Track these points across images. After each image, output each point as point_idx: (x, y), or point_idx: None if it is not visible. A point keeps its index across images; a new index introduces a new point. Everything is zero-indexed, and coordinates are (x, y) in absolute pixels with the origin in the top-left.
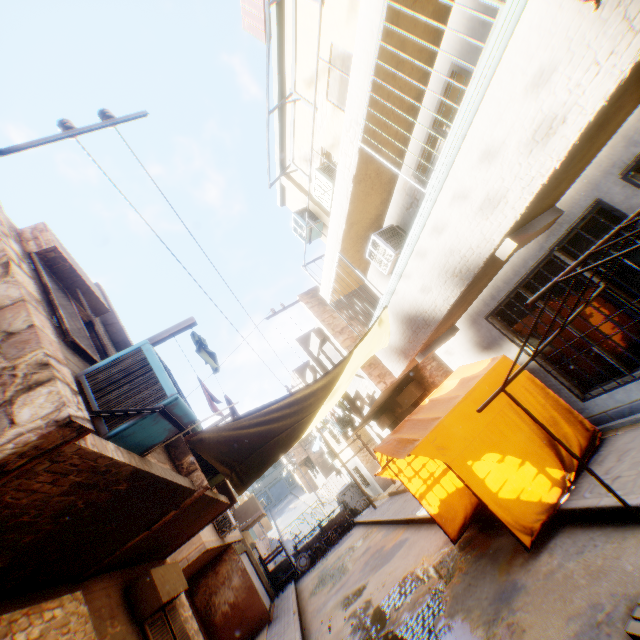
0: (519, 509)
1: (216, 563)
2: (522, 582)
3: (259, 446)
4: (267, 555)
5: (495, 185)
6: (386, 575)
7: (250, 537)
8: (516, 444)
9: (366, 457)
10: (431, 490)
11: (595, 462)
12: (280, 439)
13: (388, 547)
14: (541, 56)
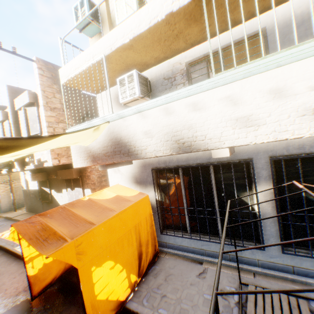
0: (104, 307)
1: None
2: None
3: None
4: None
5: (261, 114)
6: None
7: None
8: (126, 255)
9: (6, 188)
10: (42, 255)
11: (153, 273)
12: None
13: None
14: None
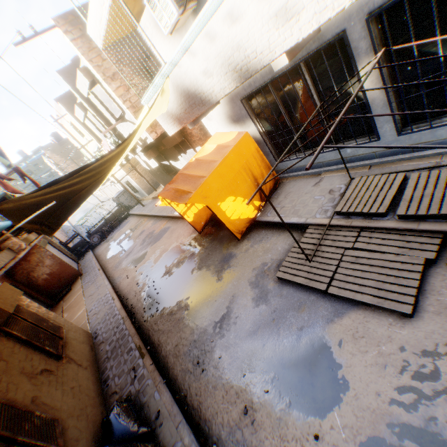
0: (239, 223)
1: (27, 257)
2: (234, 254)
3: (63, 203)
4: (67, 241)
5: None
6: (159, 248)
7: None
8: (243, 190)
9: (135, 175)
10: (190, 209)
11: (275, 197)
12: (81, 195)
13: (157, 232)
14: None
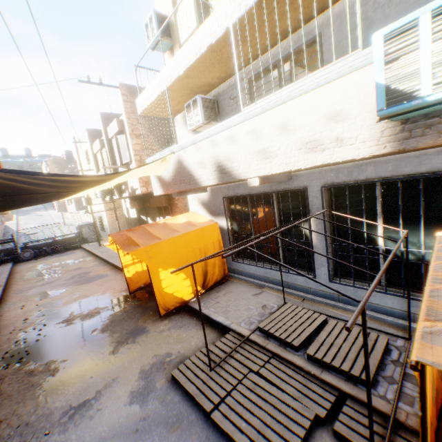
0: (169, 299)
1: None
2: (148, 330)
3: (10, 194)
4: None
5: (274, 147)
6: (81, 291)
7: None
8: (190, 269)
9: (112, 215)
10: (134, 265)
11: (217, 290)
12: (35, 197)
13: (93, 275)
14: (346, 105)
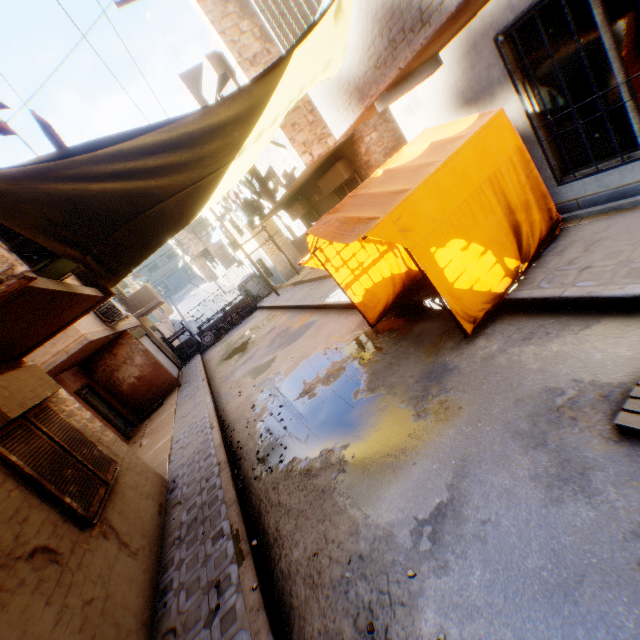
0: (470, 300)
1: (113, 348)
2: (455, 365)
3: (129, 217)
4: (171, 336)
5: None
6: (295, 353)
7: (150, 322)
8: (485, 230)
9: (271, 250)
10: (358, 281)
11: (553, 253)
12: (166, 209)
13: (295, 329)
14: None
